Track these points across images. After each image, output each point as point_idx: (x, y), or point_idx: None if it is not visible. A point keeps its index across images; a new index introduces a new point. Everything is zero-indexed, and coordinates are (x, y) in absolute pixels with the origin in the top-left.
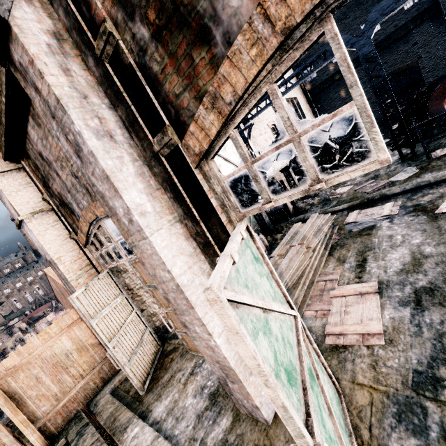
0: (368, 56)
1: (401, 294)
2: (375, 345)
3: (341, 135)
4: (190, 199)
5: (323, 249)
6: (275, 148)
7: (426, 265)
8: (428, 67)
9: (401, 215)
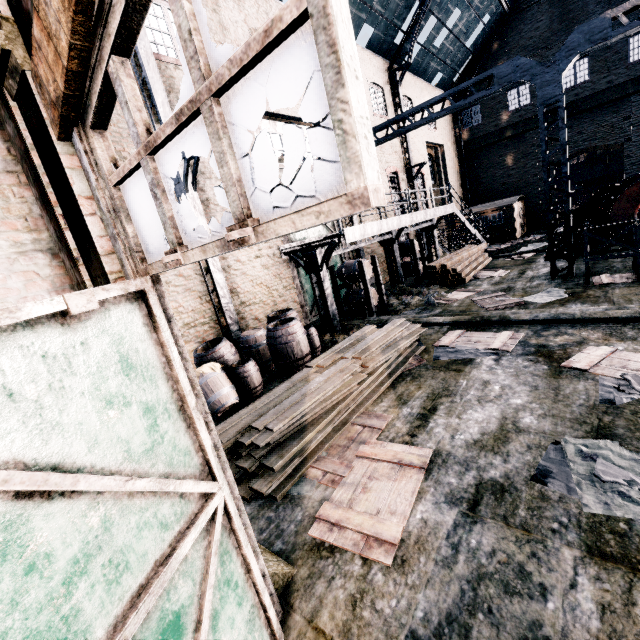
0: (551, 102)
1: (456, 482)
2: (377, 561)
3: (289, 105)
4: (62, 210)
5: (387, 374)
6: (175, 118)
7: (514, 445)
8: (634, 158)
9: (515, 355)
